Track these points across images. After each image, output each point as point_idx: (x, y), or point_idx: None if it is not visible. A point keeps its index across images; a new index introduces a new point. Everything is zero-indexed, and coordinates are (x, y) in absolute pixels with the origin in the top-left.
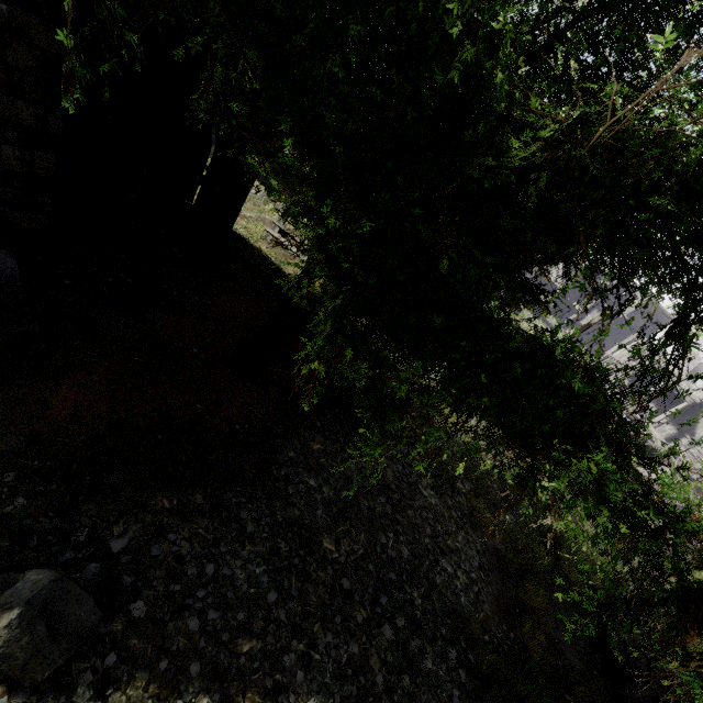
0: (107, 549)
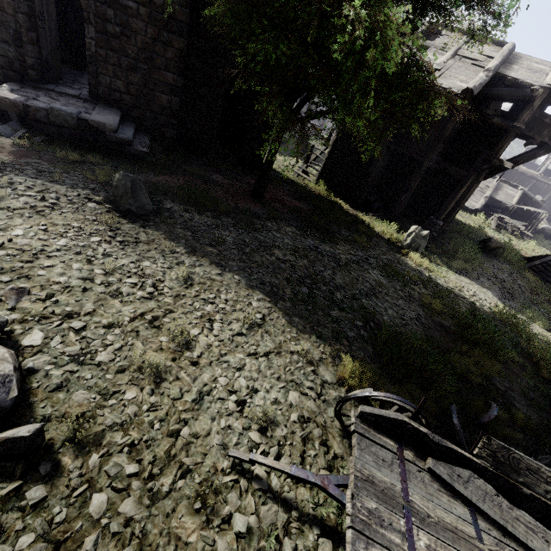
0: (163, 207)
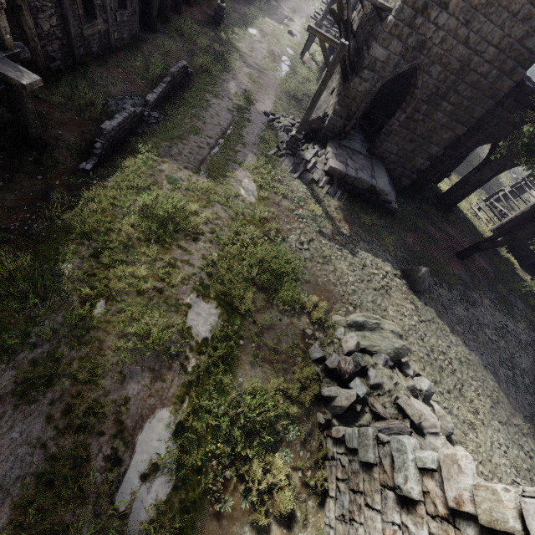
0: None
